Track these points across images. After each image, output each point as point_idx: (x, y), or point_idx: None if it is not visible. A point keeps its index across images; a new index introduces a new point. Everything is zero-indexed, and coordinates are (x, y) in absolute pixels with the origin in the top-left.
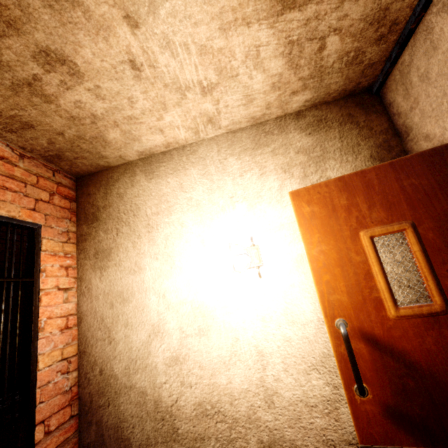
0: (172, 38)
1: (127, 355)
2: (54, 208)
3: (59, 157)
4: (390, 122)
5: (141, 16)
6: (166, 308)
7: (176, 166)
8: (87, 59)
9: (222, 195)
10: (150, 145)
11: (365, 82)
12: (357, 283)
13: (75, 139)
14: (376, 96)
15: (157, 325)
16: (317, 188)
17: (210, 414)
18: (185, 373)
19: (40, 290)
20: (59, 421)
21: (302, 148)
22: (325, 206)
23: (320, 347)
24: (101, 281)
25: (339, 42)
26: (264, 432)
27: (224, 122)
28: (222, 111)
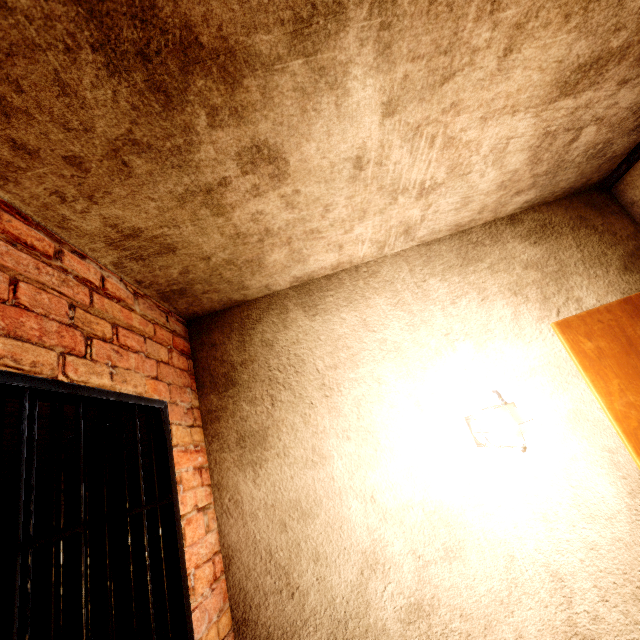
0: (422, 128)
1: (326, 614)
2: (174, 372)
3: (182, 293)
4: (636, 225)
5: (403, 102)
6: (382, 519)
7: (351, 295)
8: (306, 155)
9: (431, 332)
10: (314, 268)
11: (595, 178)
12: None
13: (221, 265)
14: (607, 194)
15: (370, 551)
16: (595, 315)
17: None
18: (439, 632)
19: (180, 516)
20: None
21: (530, 261)
22: (615, 339)
23: None
24: (256, 486)
25: (593, 133)
26: None
27: (421, 232)
28: (426, 218)
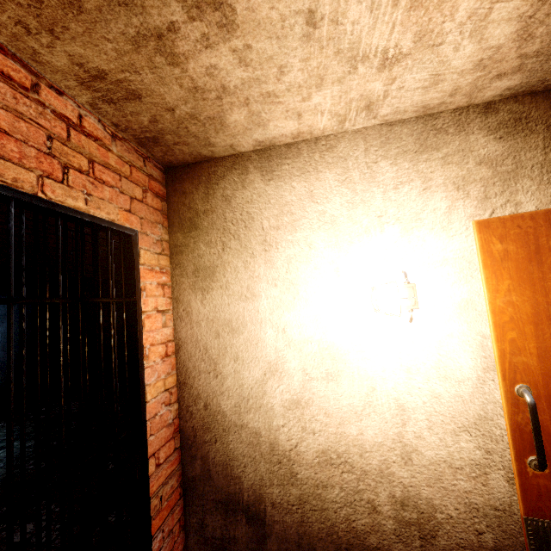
0: None
1: (237, 392)
2: (147, 209)
3: (156, 141)
4: None
5: None
6: (287, 345)
7: (305, 166)
8: (253, 3)
9: (367, 212)
10: (274, 134)
11: None
12: None
13: (186, 119)
14: None
15: (274, 363)
16: (517, 220)
17: (335, 463)
18: (308, 418)
19: (142, 312)
20: (166, 454)
21: (487, 157)
22: (525, 245)
23: (475, 408)
24: (203, 305)
25: None
26: (397, 488)
27: (384, 110)
28: (390, 95)
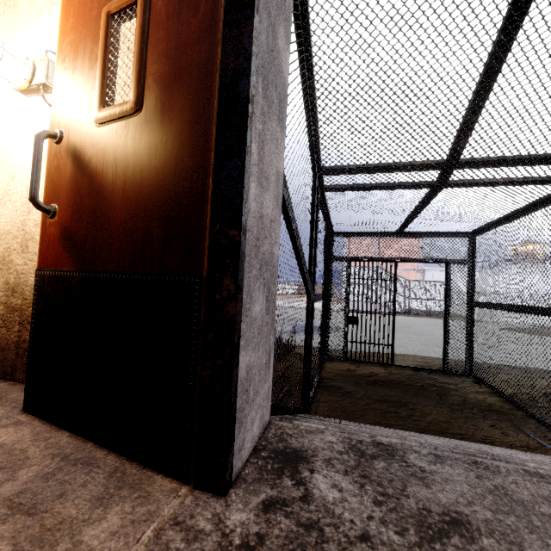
0: None
1: None
2: None
3: None
4: None
5: None
6: None
7: None
8: None
9: None
10: None
11: None
12: (84, 83)
13: None
14: None
15: None
16: None
17: None
18: None
19: None
20: None
21: None
22: None
23: None
24: None
25: None
26: (12, 275)
27: None
28: None
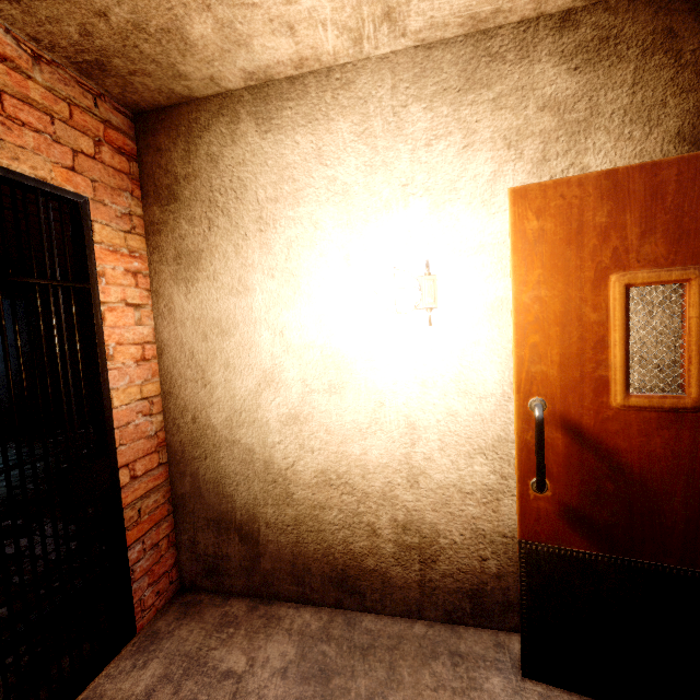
0: None
1: (228, 404)
2: (104, 169)
3: (103, 68)
4: None
5: None
6: (285, 351)
7: (313, 112)
8: None
9: (388, 180)
10: (267, 60)
11: None
12: (579, 353)
13: (130, 31)
14: None
15: (270, 371)
16: (562, 187)
17: (335, 484)
18: (307, 436)
19: (101, 303)
20: (146, 467)
21: (554, 99)
22: (566, 222)
23: (496, 429)
24: (187, 301)
25: None
26: (400, 512)
27: (414, 22)
28: None
